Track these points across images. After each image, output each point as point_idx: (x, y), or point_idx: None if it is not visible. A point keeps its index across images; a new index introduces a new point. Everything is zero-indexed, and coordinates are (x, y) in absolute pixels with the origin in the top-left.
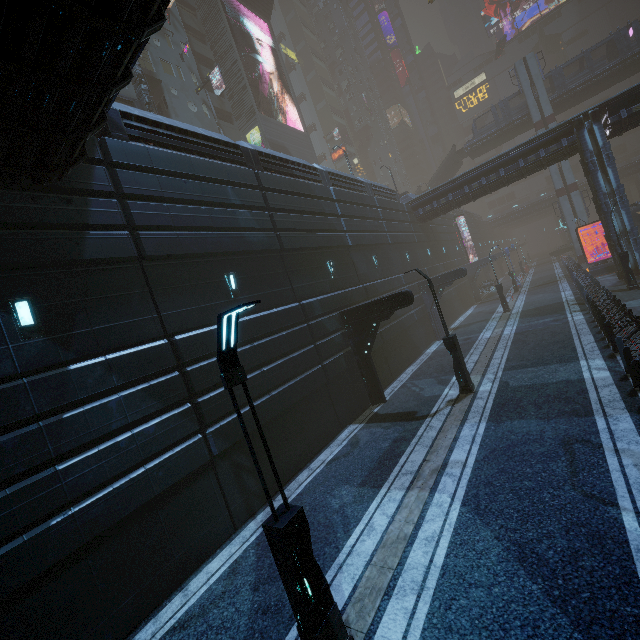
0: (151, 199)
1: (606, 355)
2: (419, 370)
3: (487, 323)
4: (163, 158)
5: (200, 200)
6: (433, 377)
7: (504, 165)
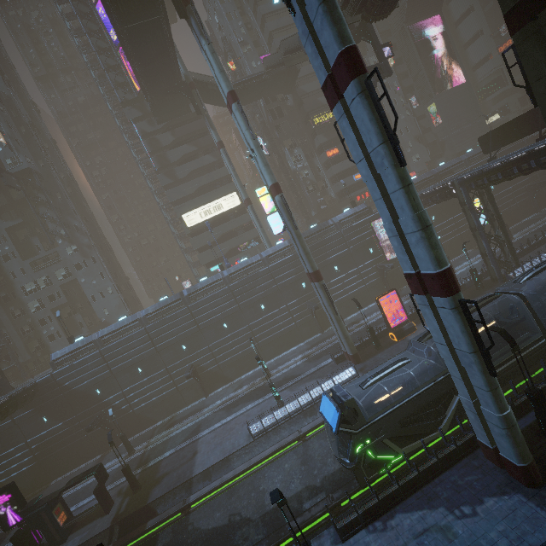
0: None
1: None
2: None
3: None
4: None
5: None
6: None
7: None
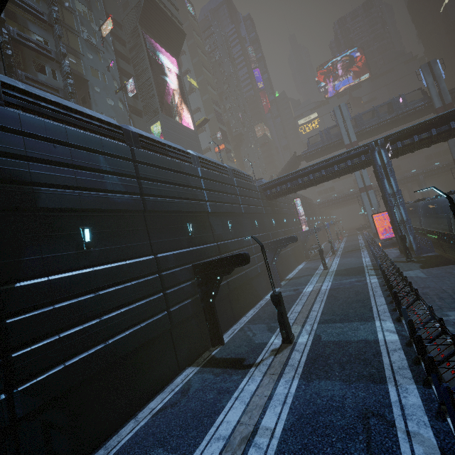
0: (11, 156)
1: (394, 318)
2: (256, 315)
3: (311, 277)
4: (35, 124)
5: (68, 163)
6: (265, 323)
7: (325, 168)
